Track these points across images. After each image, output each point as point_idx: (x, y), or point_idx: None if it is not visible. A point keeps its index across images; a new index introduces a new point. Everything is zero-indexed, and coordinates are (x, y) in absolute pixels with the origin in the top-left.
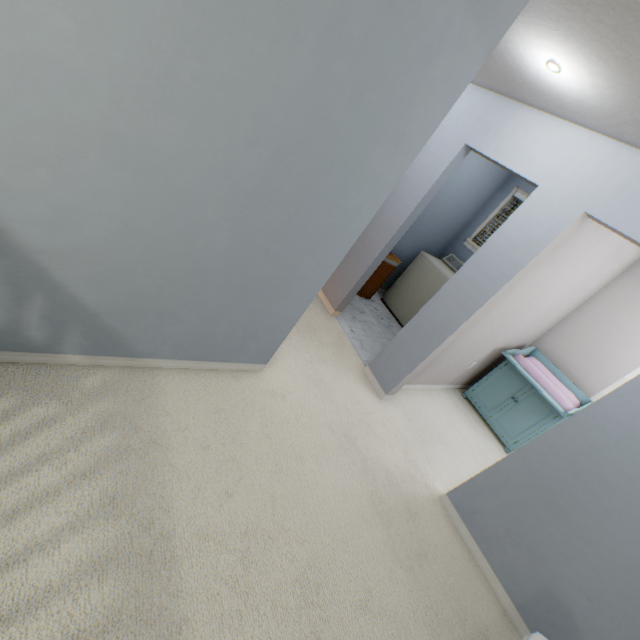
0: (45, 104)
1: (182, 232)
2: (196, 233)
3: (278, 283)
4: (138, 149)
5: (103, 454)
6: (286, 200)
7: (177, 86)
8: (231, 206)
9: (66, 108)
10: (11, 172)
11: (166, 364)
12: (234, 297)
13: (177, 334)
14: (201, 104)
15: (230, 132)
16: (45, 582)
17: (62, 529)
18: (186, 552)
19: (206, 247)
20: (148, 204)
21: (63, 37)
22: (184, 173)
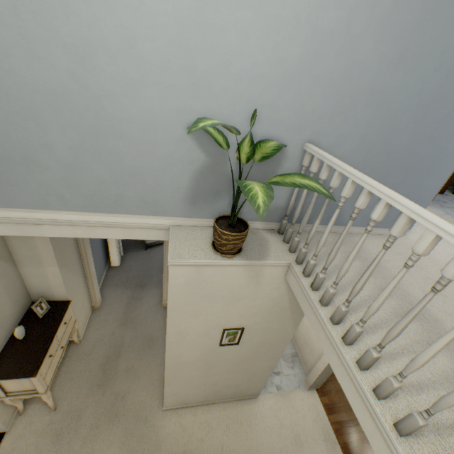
0: (350, 85)
1: (386, 137)
2: (392, 136)
3: (431, 162)
4: (379, 94)
5: (359, 268)
6: (448, 100)
7: (406, 53)
8: (415, 113)
9: (357, 84)
10: (327, 123)
11: (354, 230)
12: (402, 177)
13: (365, 208)
14: (414, 58)
15: (425, 68)
16: (381, 316)
17: (369, 296)
18: (442, 319)
19: (395, 144)
20: (375, 124)
21: (366, 51)
22: (396, 100)
